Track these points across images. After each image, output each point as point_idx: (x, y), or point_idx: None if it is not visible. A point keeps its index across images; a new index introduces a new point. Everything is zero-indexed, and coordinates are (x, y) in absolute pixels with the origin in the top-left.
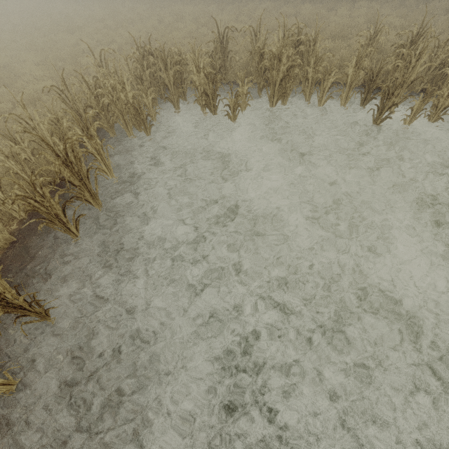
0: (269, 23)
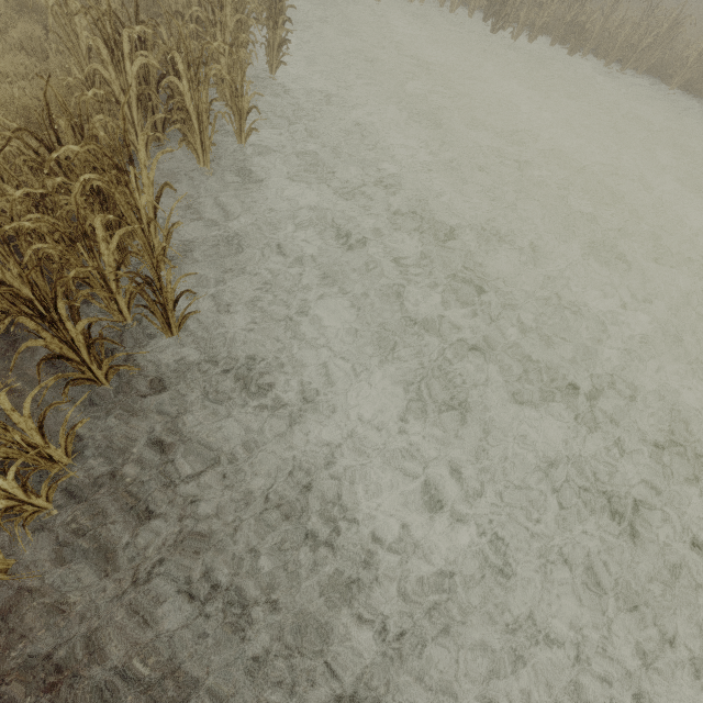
0: None
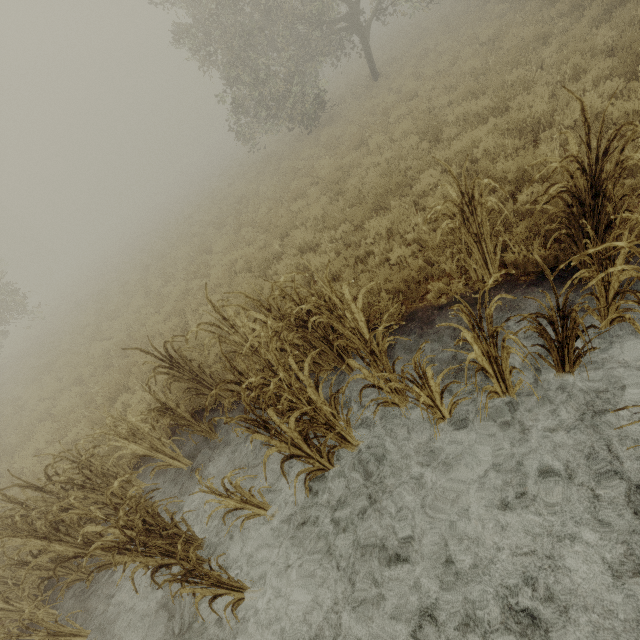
0: (279, 222)
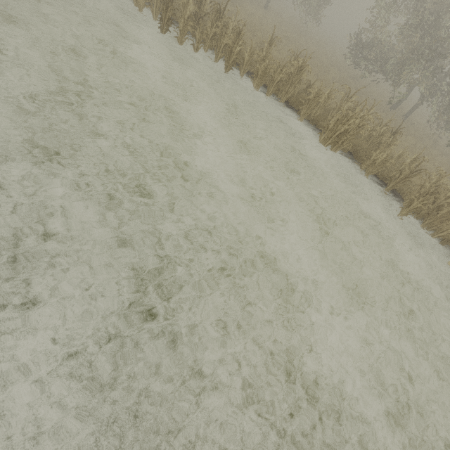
0: None
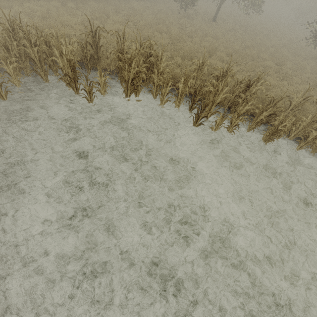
0: (146, 33)
